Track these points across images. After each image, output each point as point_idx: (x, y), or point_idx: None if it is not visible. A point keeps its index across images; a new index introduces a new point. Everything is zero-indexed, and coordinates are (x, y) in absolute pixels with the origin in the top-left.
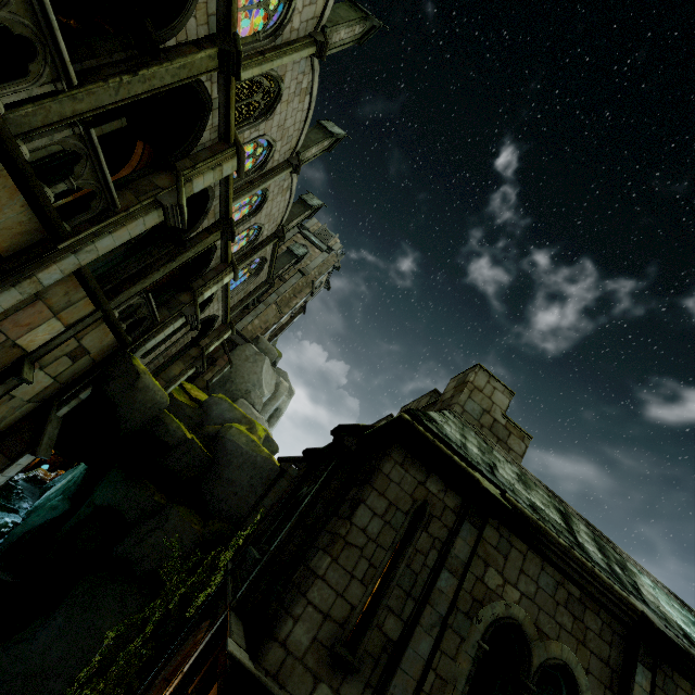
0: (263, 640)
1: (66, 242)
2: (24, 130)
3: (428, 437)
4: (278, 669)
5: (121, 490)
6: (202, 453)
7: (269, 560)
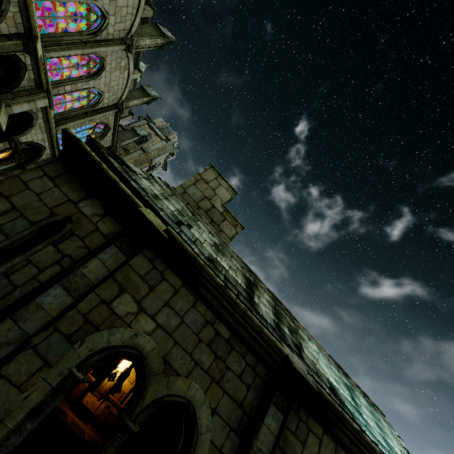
0: None
1: None
2: None
3: (93, 157)
4: None
5: None
6: None
7: None
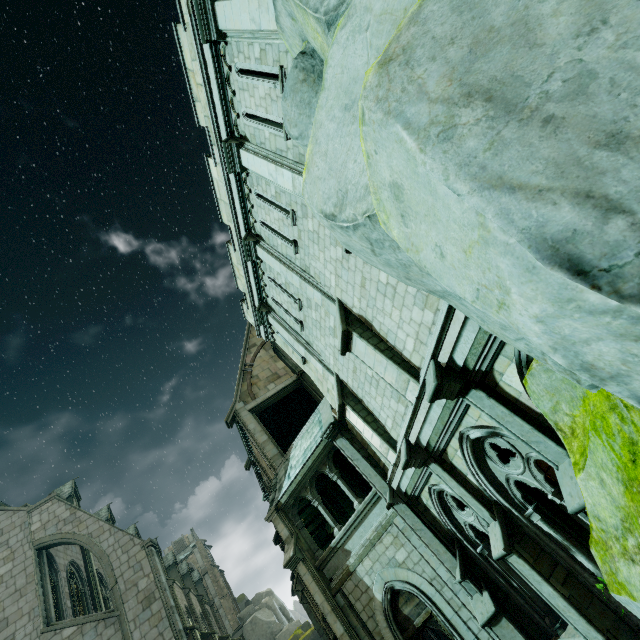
0: None
1: None
2: None
3: None
4: None
5: None
6: None
7: None
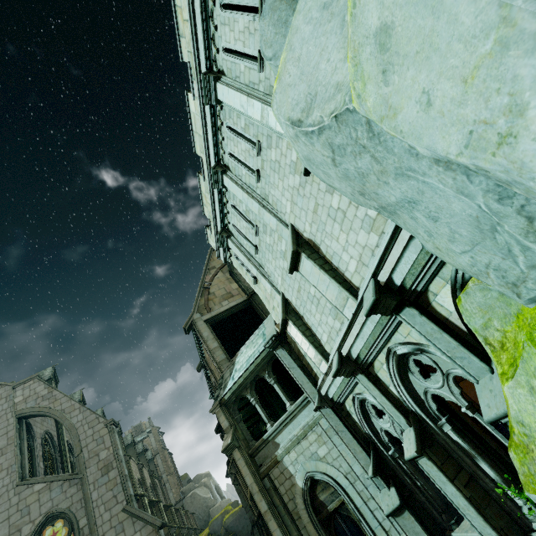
0: None
1: None
2: None
3: None
4: None
5: None
6: None
7: None
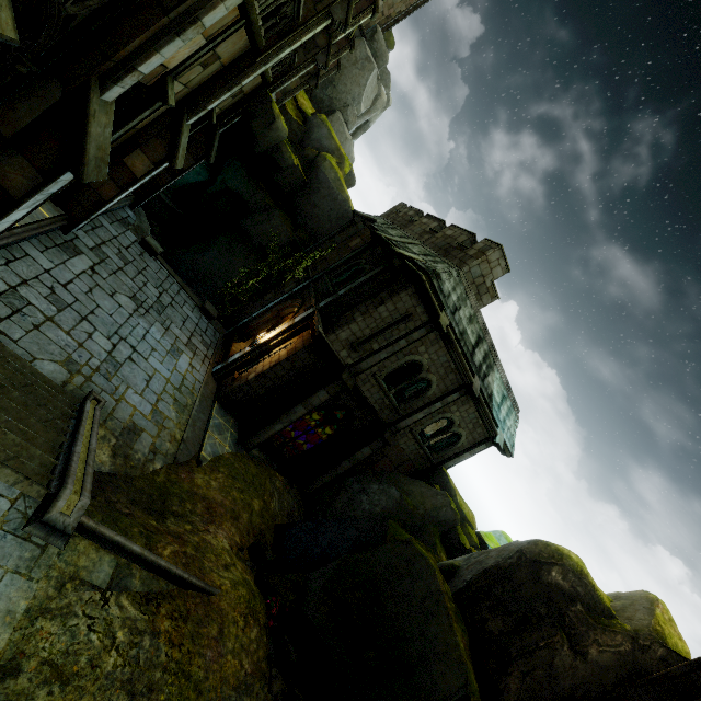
0: (330, 330)
1: (262, 57)
2: (263, 8)
3: (429, 291)
4: (333, 341)
5: (245, 184)
6: (301, 177)
7: (337, 299)
